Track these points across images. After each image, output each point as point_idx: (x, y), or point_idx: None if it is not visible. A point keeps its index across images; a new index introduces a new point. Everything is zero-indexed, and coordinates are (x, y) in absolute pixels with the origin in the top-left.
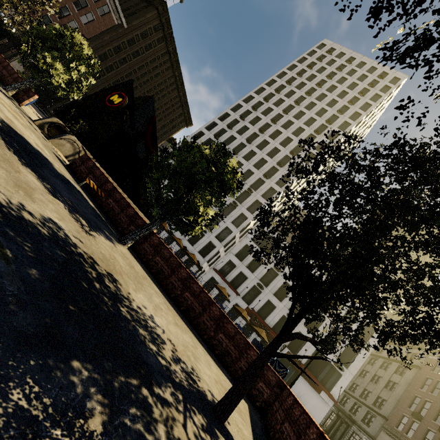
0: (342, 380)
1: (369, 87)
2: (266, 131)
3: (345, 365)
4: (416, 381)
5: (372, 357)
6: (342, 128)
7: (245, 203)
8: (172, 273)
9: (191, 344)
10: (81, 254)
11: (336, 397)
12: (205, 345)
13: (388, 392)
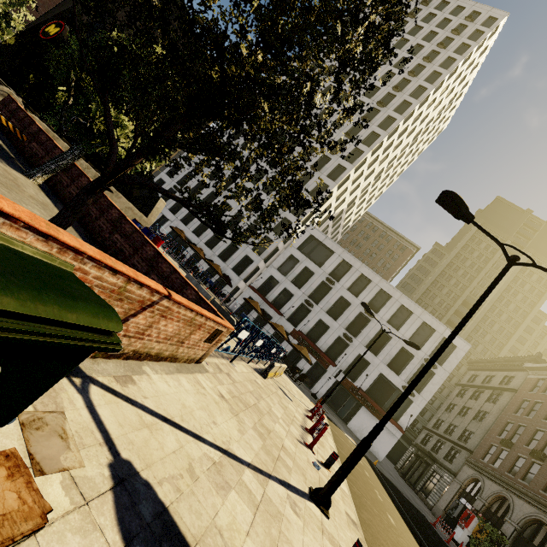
0: (412, 407)
1: (453, 35)
2: (313, 110)
3: (417, 390)
4: (510, 405)
5: (463, 388)
6: (416, 95)
7: None
8: (101, 216)
9: None
10: None
11: (405, 427)
12: None
13: (476, 424)
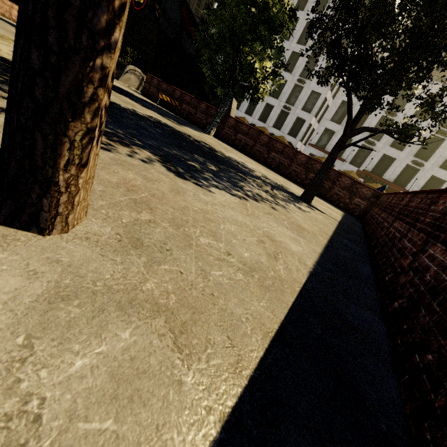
0: None
1: None
2: None
3: None
4: None
5: None
6: None
7: None
8: (255, 143)
9: (282, 180)
10: (179, 131)
11: None
12: (299, 186)
13: None
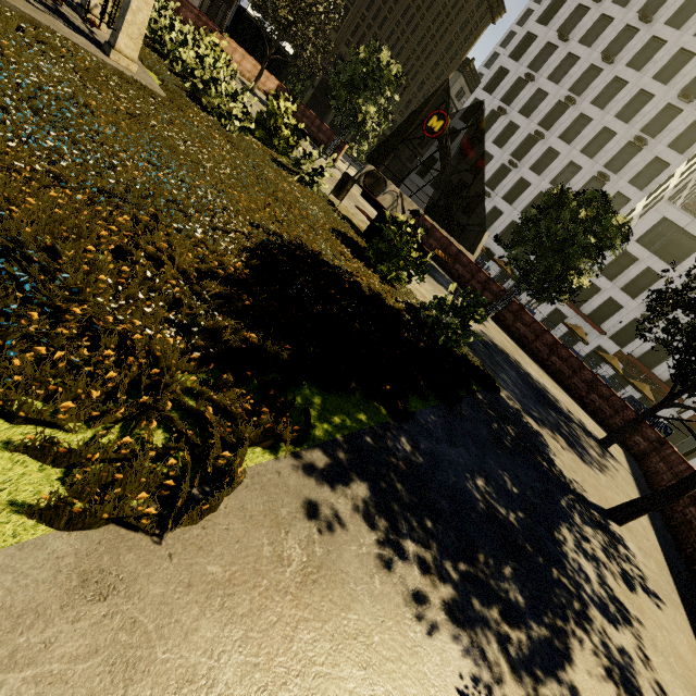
0: None
1: None
2: None
3: None
4: None
5: None
6: None
7: (625, 170)
8: (537, 339)
9: (569, 402)
10: (502, 350)
11: None
12: (576, 402)
13: None
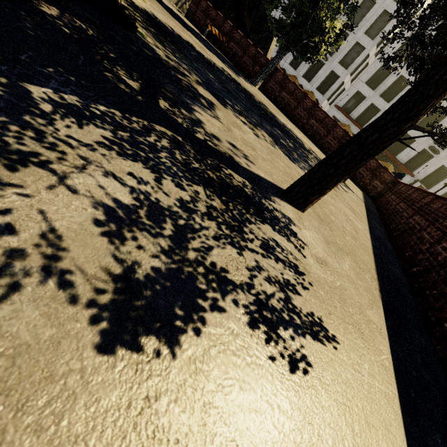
0: None
1: None
2: None
3: None
4: None
5: None
6: None
7: None
8: (298, 105)
9: (319, 152)
10: (246, 90)
11: None
12: None
13: None
